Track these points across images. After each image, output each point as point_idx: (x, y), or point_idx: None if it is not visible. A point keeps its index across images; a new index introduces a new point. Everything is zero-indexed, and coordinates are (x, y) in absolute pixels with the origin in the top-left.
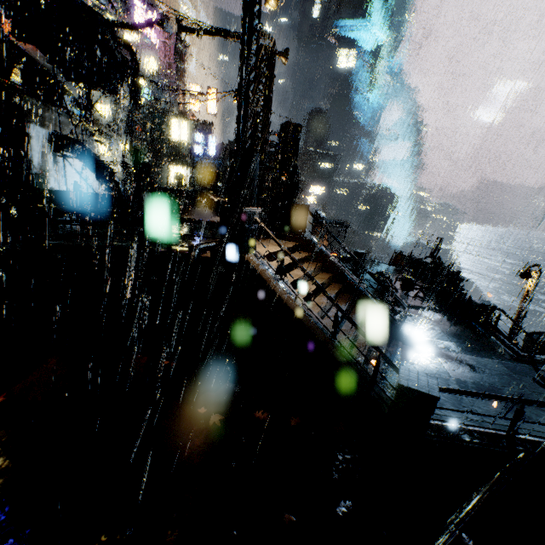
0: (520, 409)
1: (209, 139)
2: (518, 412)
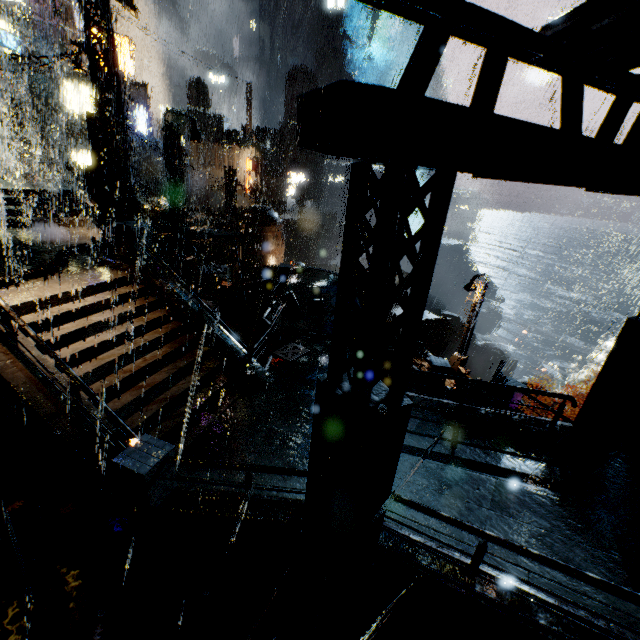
0: (247, 475)
1: (134, 109)
2: (245, 478)
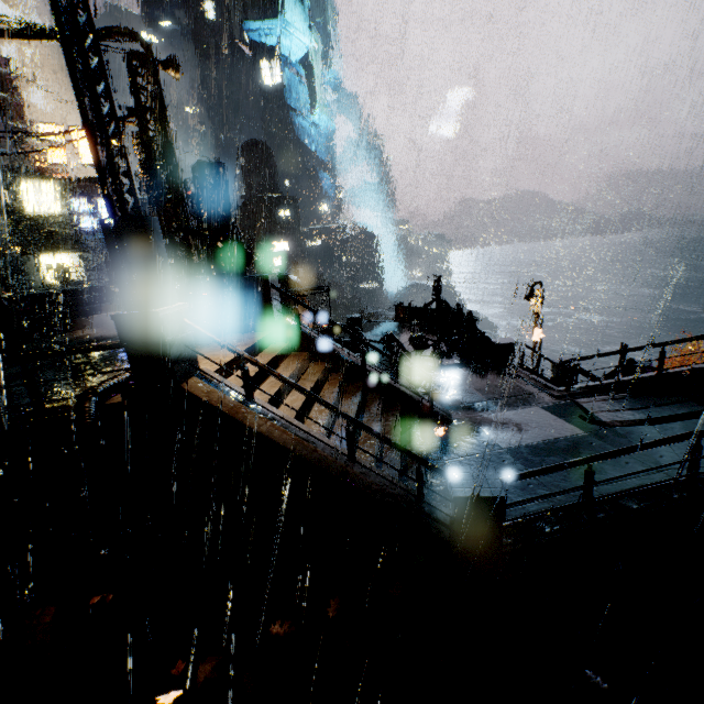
0: (589, 469)
1: (97, 204)
2: (588, 474)
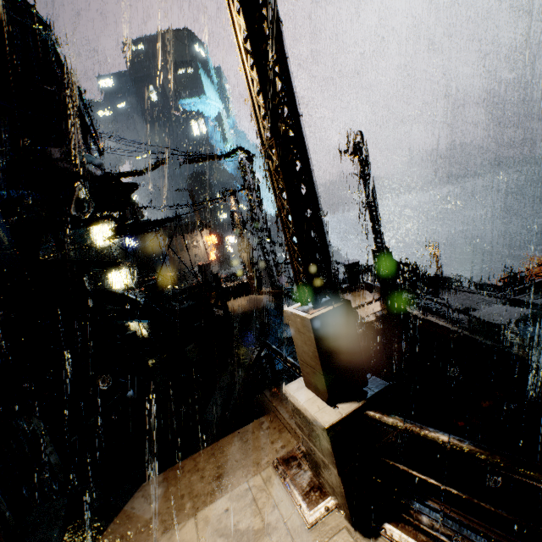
0: None
1: None
2: None
